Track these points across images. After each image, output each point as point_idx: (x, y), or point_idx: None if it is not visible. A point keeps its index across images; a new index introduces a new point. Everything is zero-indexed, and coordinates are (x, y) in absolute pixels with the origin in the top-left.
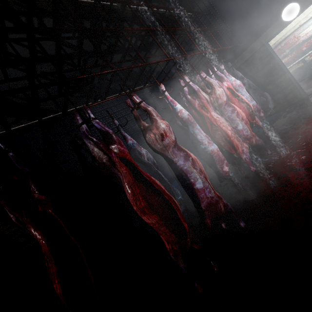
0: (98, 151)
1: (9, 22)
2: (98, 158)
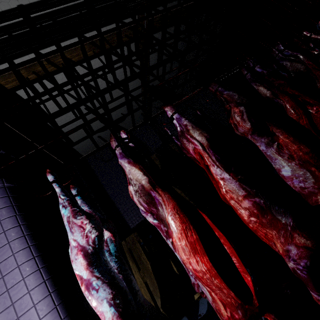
0: (296, 65)
1: (184, 26)
2: (295, 70)
